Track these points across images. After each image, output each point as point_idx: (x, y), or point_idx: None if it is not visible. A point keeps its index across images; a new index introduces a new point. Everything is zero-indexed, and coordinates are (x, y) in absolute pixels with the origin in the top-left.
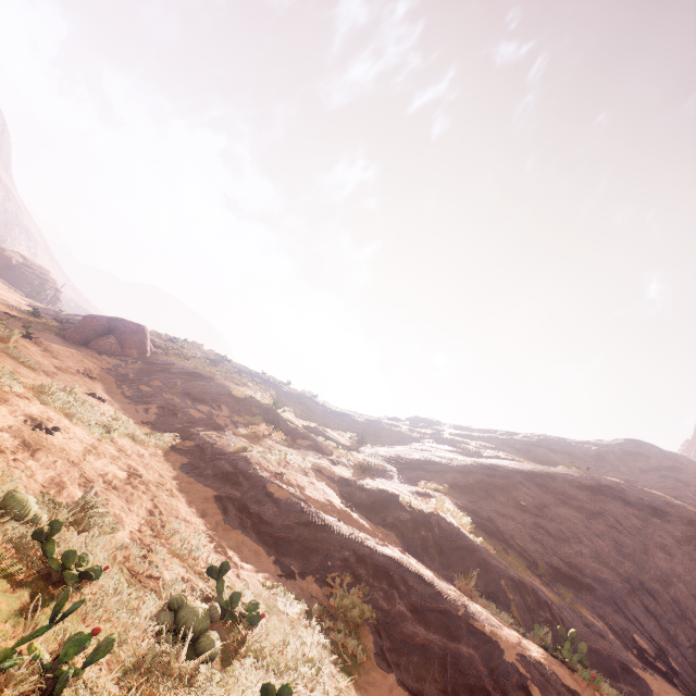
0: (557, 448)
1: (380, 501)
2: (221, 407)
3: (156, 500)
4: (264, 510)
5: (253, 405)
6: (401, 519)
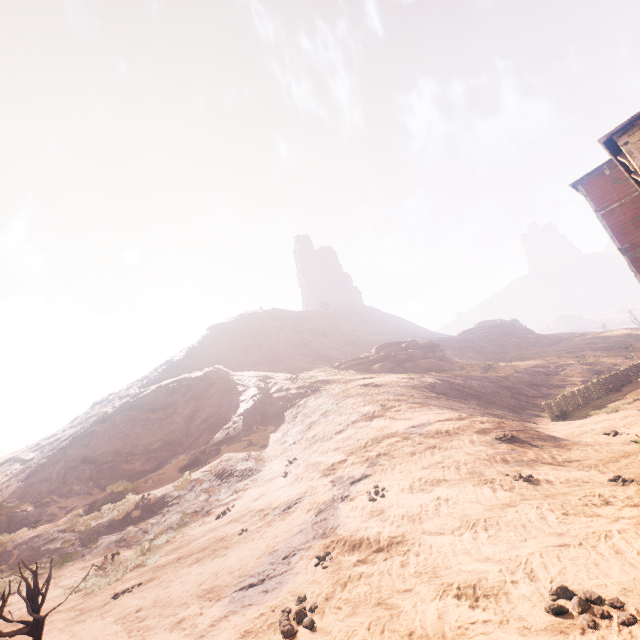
0: (163, 368)
1: None
2: None
3: None
4: None
5: None
6: None
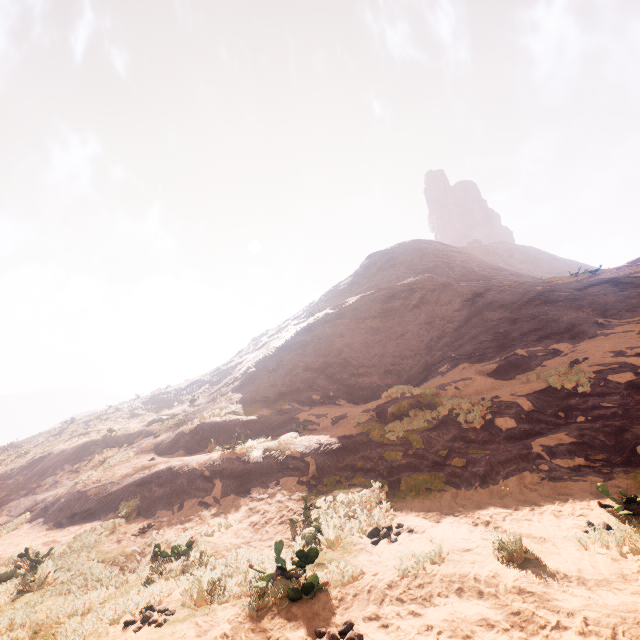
0: (329, 297)
1: (176, 440)
2: (64, 468)
3: (3, 556)
4: (86, 506)
5: (91, 445)
6: (186, 440)
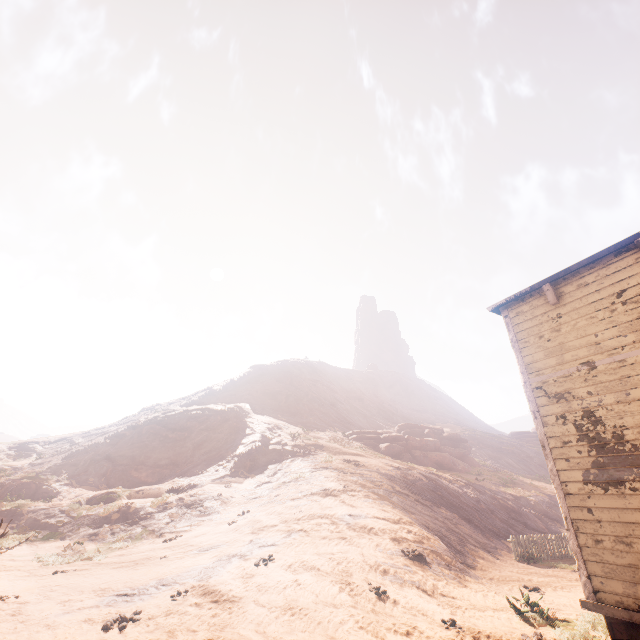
0: (202, 393)
1: None
2: None
3: None
4: None
5: None
6: None
